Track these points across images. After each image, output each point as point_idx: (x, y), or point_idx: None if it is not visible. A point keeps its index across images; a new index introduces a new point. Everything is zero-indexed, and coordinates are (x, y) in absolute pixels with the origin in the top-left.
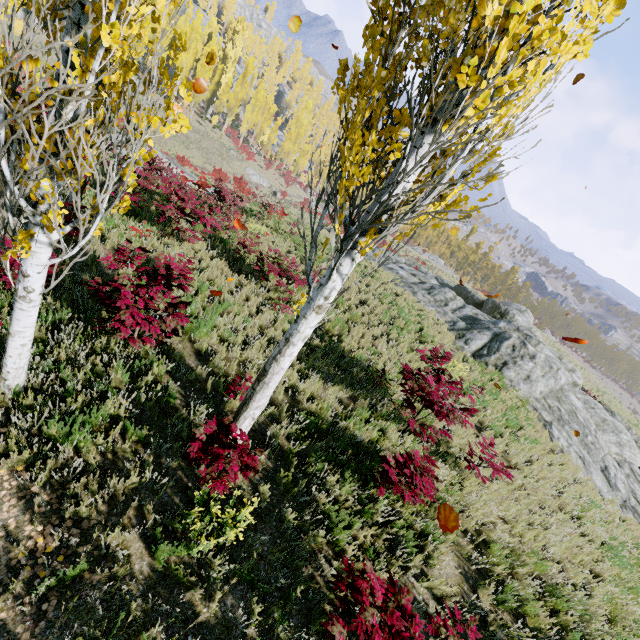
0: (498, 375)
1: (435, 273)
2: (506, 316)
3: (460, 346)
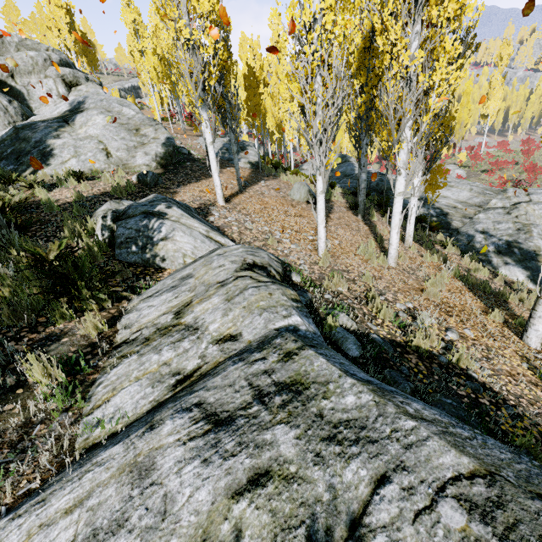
0: None
1: None
2: None
3: None
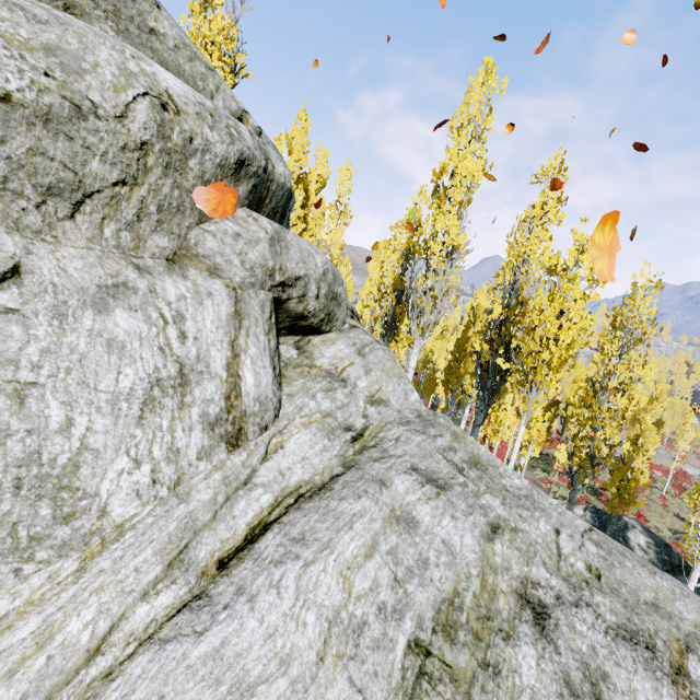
0: None
1: None
2: None
3: None
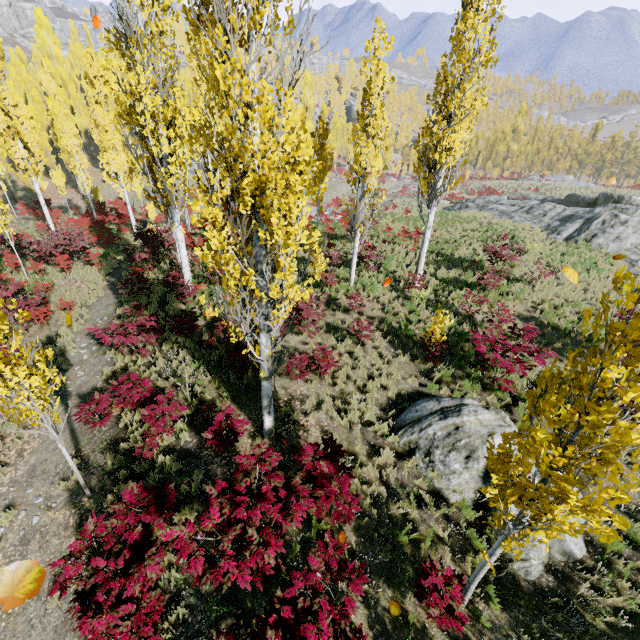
0: (585, 244)
1: (554, 193)
2: (621, 202)
3: (552, 238)
